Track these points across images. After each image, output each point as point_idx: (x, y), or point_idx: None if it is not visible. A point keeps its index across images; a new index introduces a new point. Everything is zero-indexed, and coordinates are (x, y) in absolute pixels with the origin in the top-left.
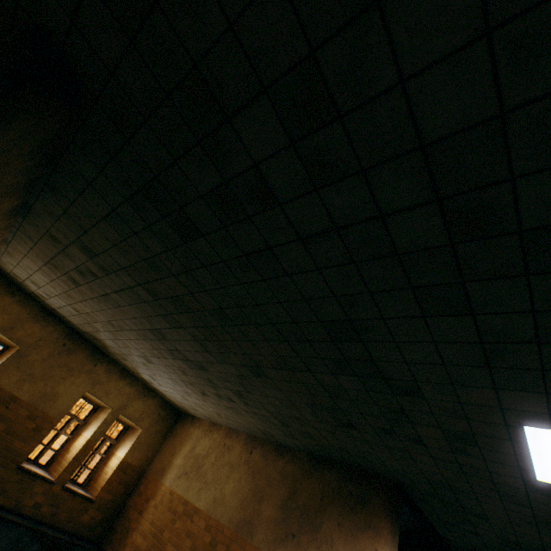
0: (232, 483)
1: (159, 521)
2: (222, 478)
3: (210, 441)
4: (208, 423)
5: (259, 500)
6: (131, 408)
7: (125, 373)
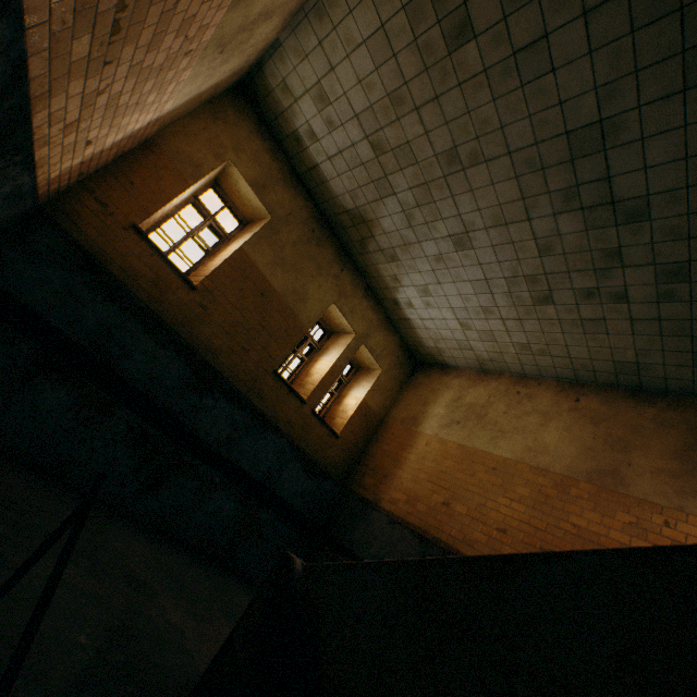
0: (555, 432)
1: (433, 467)
2: (531, 427)
3: (487, 390)
4: (474, 372)
5: (622, 450)
6: (372, 340)
7: (368, 292)
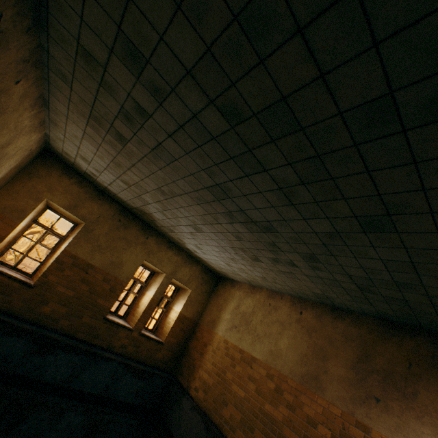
0: (286, 339)
1: (219, 363)
2: (274, 334)
3: (253, 301)
4: (248, 285)
5: (322, 358)
6: (180, 273)
7: (171, 244)
